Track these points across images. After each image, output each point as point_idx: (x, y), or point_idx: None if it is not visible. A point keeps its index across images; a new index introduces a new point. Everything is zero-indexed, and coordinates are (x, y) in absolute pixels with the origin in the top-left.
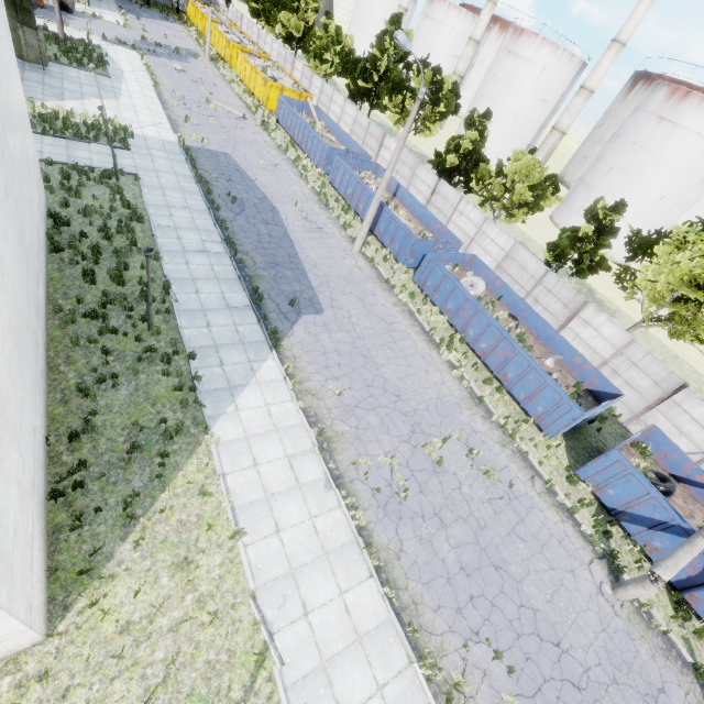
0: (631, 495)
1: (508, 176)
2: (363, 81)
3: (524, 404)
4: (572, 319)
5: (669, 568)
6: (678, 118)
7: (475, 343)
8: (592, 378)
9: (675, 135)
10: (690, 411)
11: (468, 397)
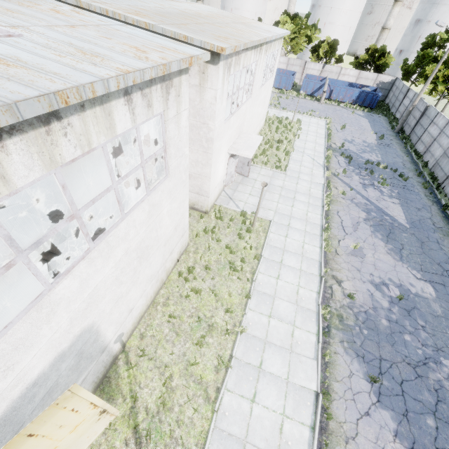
0: (312, 87)
1: None
2: None
3: (279, 87)
4: None
5: (325, 89)
6: None
7: None
8: (287, 74)
9: None
10: (310, 68)
11: None
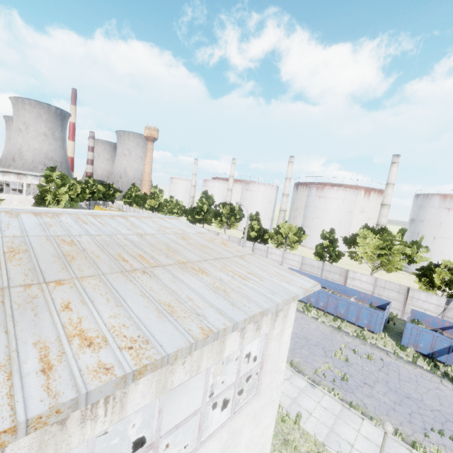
0: (429, 341)
1: (282, 233)
2: (198, 216)
3: (357, 323)
4: (346, 279)
5: None
6: (325, 195)
7: (317, 304)
8: (374, 300)
9: (328, 200)
10: (419, 298)
11: (333, 329)
